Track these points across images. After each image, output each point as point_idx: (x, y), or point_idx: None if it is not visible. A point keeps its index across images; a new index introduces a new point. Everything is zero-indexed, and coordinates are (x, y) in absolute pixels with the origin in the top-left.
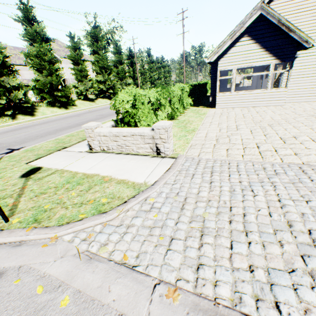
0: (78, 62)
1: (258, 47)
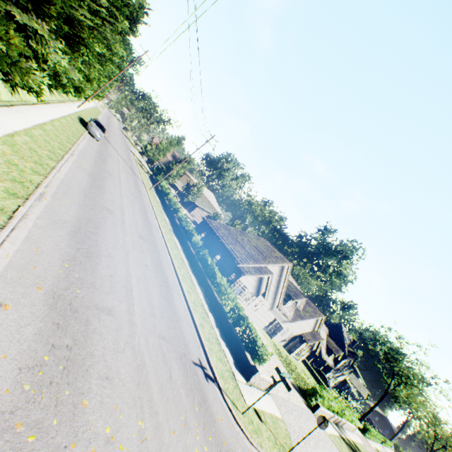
0: None
1: (256, 283)
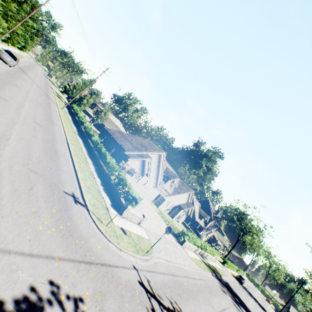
0: None
1: (141, 166)
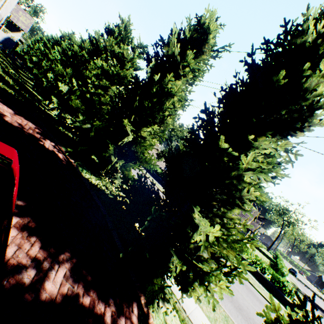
0: (118, 84)
1: None
